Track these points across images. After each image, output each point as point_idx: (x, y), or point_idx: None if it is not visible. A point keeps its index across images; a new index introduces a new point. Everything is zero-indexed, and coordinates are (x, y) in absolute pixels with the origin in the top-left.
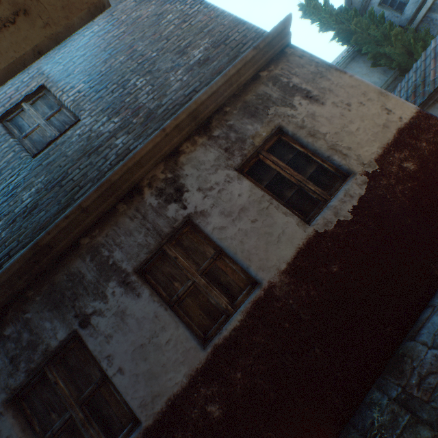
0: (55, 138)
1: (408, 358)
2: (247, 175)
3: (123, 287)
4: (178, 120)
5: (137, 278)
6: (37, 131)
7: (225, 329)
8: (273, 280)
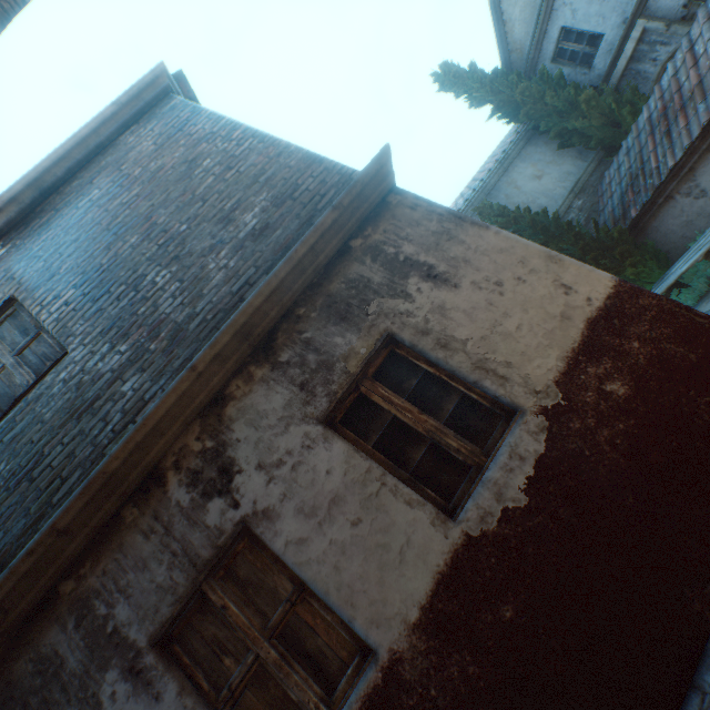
0: (27, 390)
1: None
2: (342, 426)
3: (131, 680)
4: (218, 346)
5: (155, 657)
6: (2, 375)
7: None
8: (397, 647)
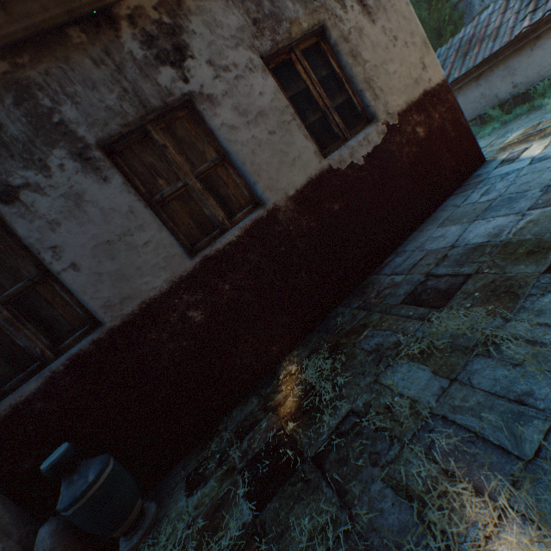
0: None
1: (371, 285)
2: (272, 74)
3: (79, 162)
4: None
5: (103, 156)
6: None
7: (219, 242)
8: (279, 204)
